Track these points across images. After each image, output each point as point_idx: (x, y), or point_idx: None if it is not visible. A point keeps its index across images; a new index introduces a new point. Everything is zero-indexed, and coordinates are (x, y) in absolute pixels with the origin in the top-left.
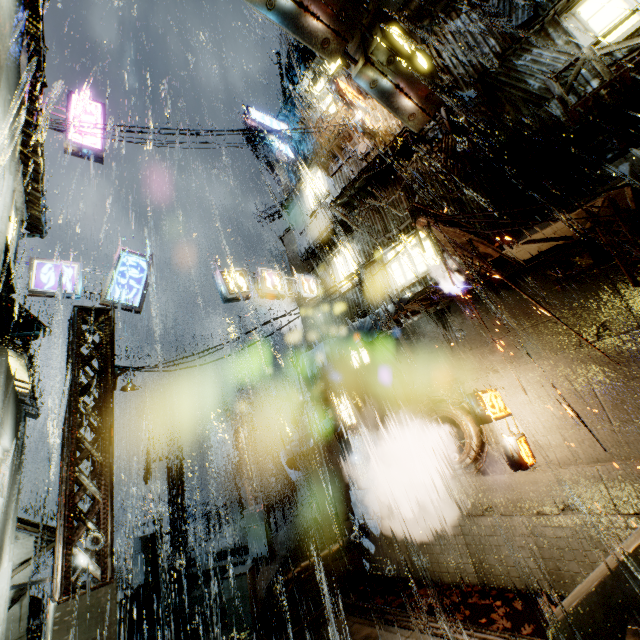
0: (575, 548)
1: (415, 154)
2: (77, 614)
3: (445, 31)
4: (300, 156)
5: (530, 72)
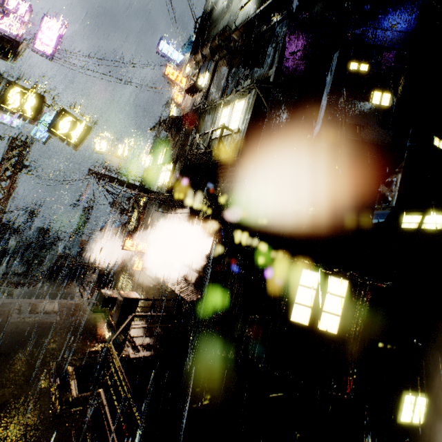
0: None
1: (183, 128)
2: None
3: (220, 69)
4: None
5: (204, 125)
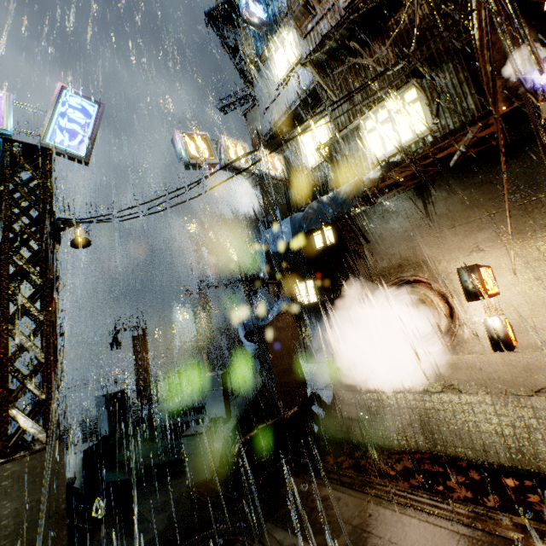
0: (545, 428)
1: None
2: (17, 477)
3: None
4: (269, 17)
5: None
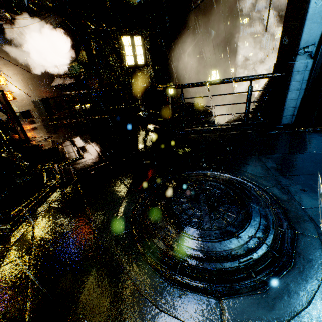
0: None
1: None
2: None
3: None
4: None
5: None
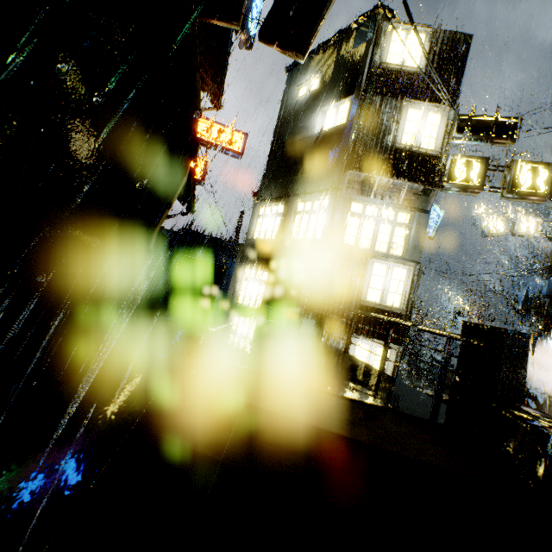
0: None
1: None
2: None
3: None
4: None
5: None
